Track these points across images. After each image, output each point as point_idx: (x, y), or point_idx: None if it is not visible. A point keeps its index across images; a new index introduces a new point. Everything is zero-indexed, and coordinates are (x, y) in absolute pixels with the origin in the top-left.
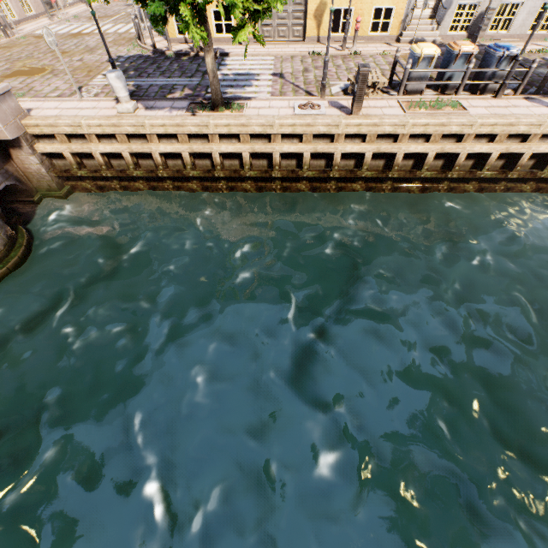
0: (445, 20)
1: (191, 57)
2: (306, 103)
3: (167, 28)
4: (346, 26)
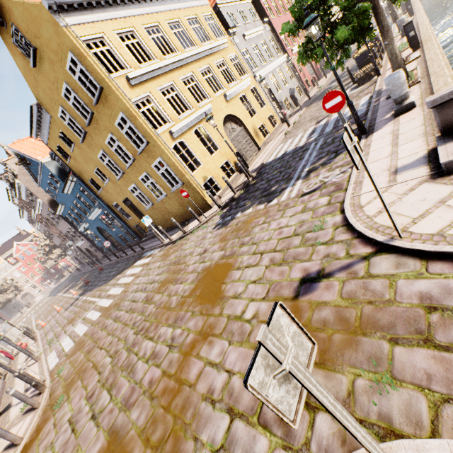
0: (285, 108)
1: (254, 179)
2: (404, 59)
3: (205, 199)
4: (283, 115)
